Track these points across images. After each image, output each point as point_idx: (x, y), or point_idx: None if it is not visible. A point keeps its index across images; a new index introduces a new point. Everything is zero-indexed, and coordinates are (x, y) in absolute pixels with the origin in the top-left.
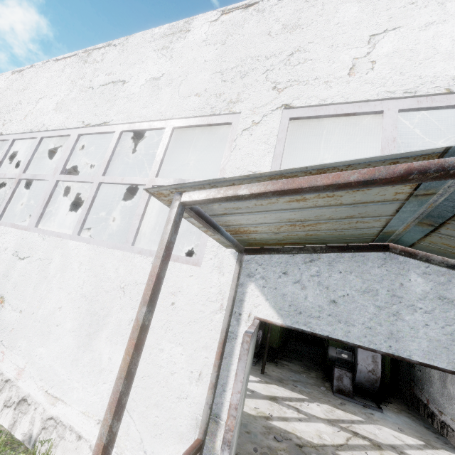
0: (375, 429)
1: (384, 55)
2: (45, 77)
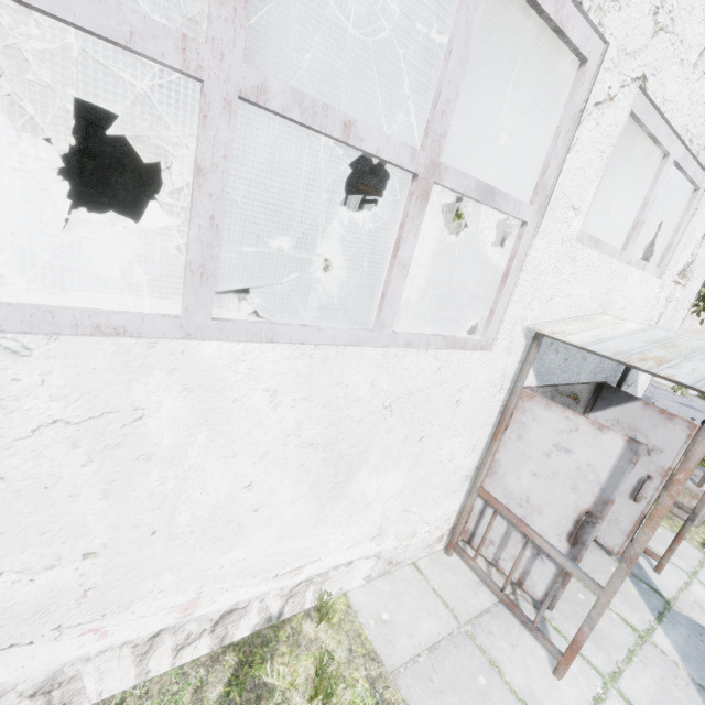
0: None
1: None
2: None
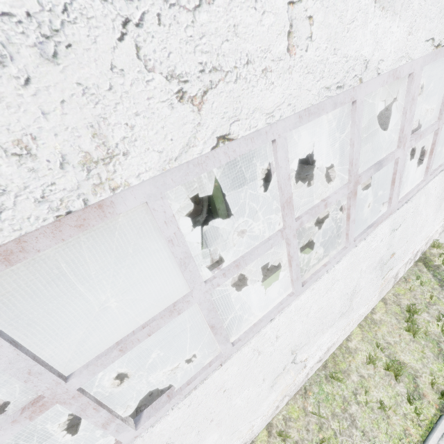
0: None
1: None
2: None
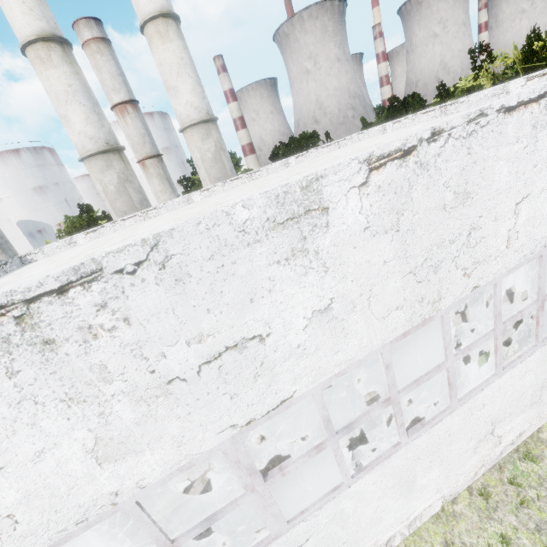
0: None
1: None
2: (504, 160)
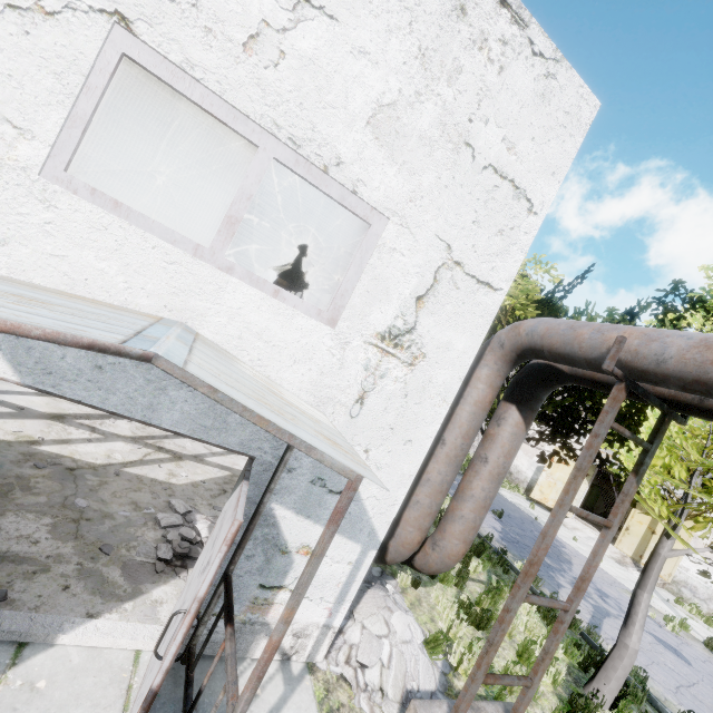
0: (189, 442)
1: (300, 55)
2: None
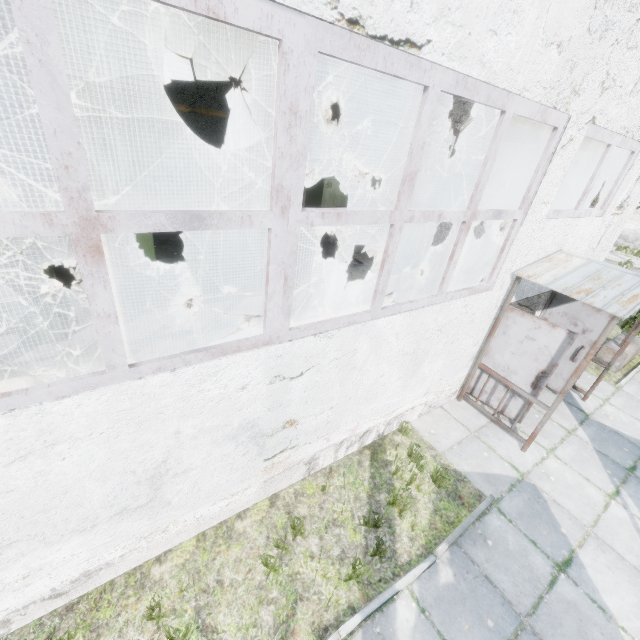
0: None
1: None
2: None
